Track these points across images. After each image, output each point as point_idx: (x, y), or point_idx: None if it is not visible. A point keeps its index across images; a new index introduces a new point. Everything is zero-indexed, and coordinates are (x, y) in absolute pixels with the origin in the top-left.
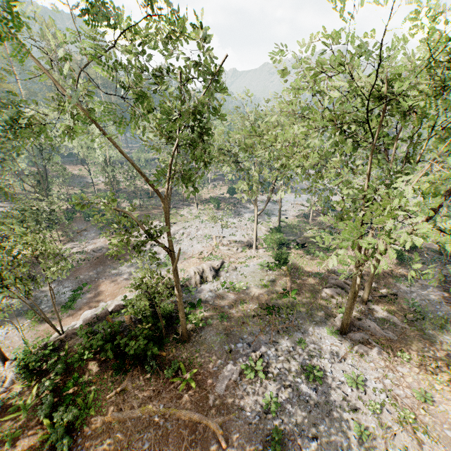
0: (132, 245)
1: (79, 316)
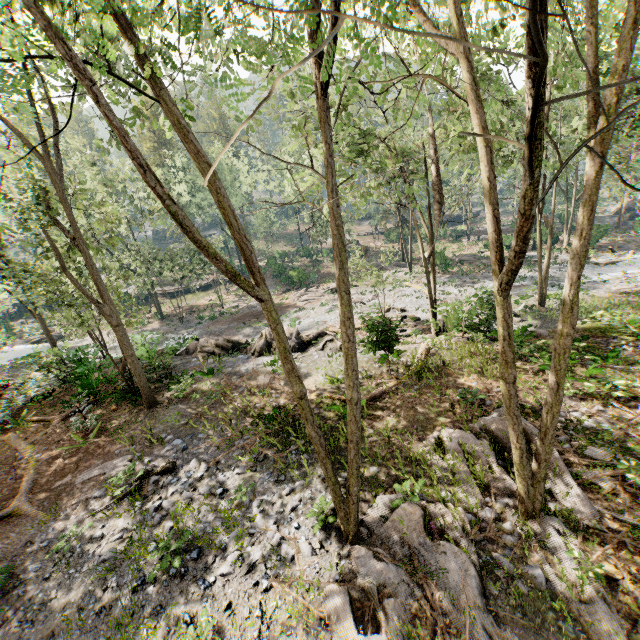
0: (284, 306)
1: None
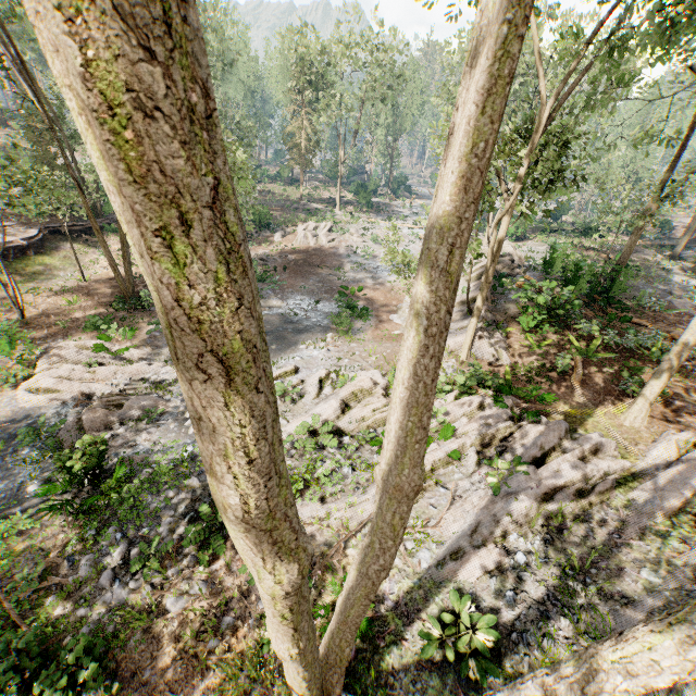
0: (314, 250)
1: (391, 321)
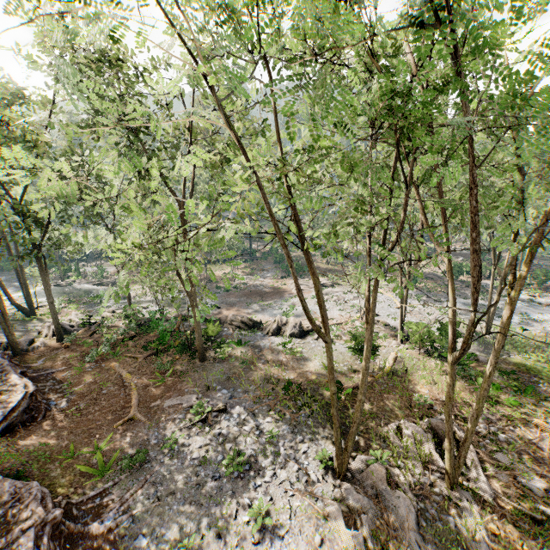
0: (282, 291)
1: None
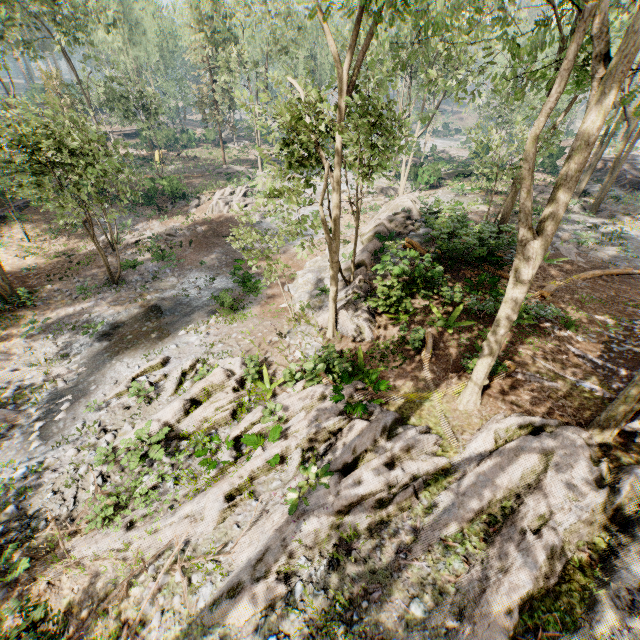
0: (226, 219)
1: (285, 292)
